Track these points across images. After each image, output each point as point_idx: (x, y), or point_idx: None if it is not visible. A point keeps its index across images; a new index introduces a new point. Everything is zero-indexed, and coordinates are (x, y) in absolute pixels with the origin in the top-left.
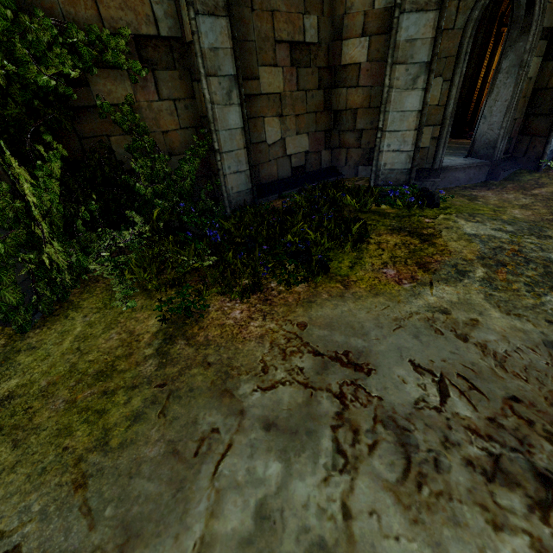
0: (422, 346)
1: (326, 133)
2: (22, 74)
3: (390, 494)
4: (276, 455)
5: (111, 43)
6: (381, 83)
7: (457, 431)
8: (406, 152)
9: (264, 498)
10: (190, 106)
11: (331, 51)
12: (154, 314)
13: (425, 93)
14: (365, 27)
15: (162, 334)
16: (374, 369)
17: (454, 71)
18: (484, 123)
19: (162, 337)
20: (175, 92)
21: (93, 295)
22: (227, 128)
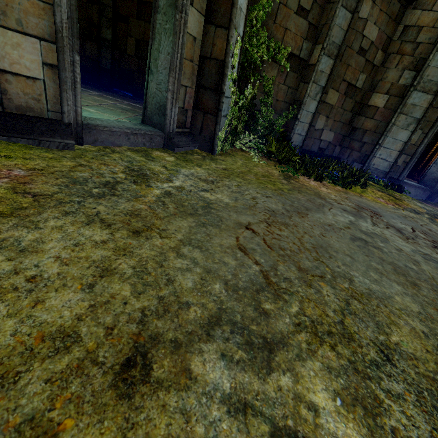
0: (402, 220)
1: (343, 137)
2: (250, 51)
3: (396, 236)
4: (350, 216)
5: (282, 52)
6: (386, 121)
7: (420, 237)
8: (389, 162)
9: (351, 220)
10: (293, 93)
11: (365, 95)
12: (274, 170)
13: (412, 134)
14: (389, 90)
15: (283, 176)
16: (382, 216)
17: (429, 129)
18: (434, 167)
19: (283, 176)
20: (291, 84)
21: (238, 154)
22: (307, 110)
